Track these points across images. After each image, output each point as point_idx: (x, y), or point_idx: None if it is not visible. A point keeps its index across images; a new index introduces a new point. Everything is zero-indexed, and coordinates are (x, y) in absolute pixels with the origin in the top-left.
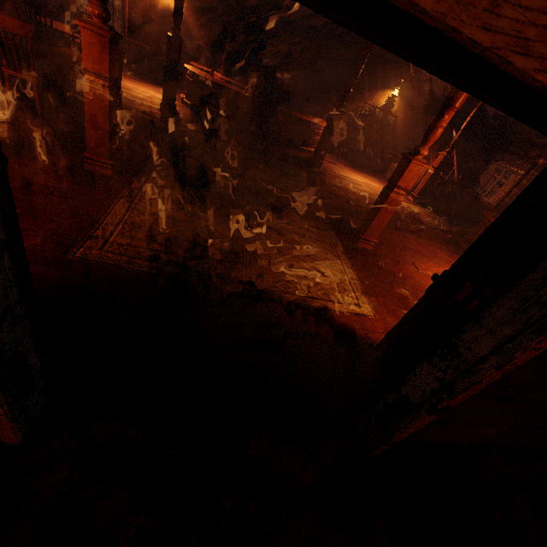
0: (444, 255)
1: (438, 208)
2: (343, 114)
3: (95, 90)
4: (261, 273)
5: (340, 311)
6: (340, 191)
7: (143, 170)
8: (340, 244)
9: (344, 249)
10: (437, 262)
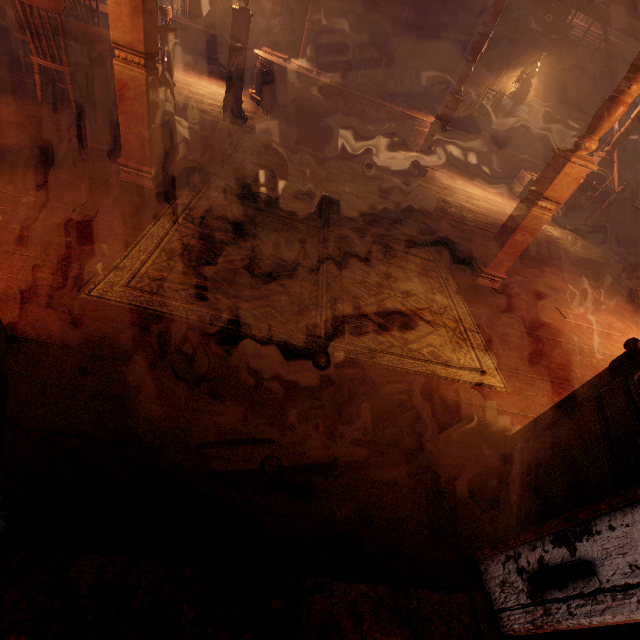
0: (601, 297)
1: (586, 231)
2: (458, 104)
3: (128, 71)
4: (342, 322)
5: (454, 379)
6: (451, 207)
7: (193, 181)
8: (452, 280)
9: (458, 288)
10: (590, 307)
